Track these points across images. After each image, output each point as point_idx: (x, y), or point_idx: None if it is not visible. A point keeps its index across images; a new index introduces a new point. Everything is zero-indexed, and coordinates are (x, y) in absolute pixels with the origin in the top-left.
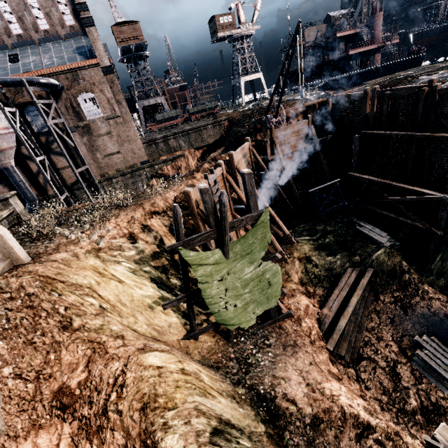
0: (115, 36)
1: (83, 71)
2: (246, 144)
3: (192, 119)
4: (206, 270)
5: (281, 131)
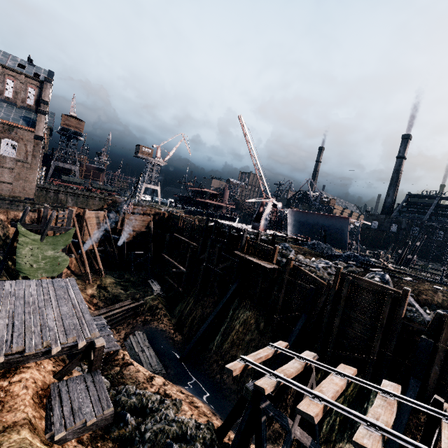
0: (61, 119)
1: (19, 130)
2: (102, 212)
3: (92, 190)
4: (26, 240)
5: (131, 216)
